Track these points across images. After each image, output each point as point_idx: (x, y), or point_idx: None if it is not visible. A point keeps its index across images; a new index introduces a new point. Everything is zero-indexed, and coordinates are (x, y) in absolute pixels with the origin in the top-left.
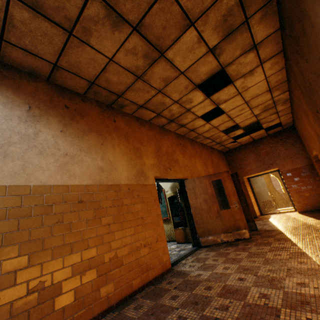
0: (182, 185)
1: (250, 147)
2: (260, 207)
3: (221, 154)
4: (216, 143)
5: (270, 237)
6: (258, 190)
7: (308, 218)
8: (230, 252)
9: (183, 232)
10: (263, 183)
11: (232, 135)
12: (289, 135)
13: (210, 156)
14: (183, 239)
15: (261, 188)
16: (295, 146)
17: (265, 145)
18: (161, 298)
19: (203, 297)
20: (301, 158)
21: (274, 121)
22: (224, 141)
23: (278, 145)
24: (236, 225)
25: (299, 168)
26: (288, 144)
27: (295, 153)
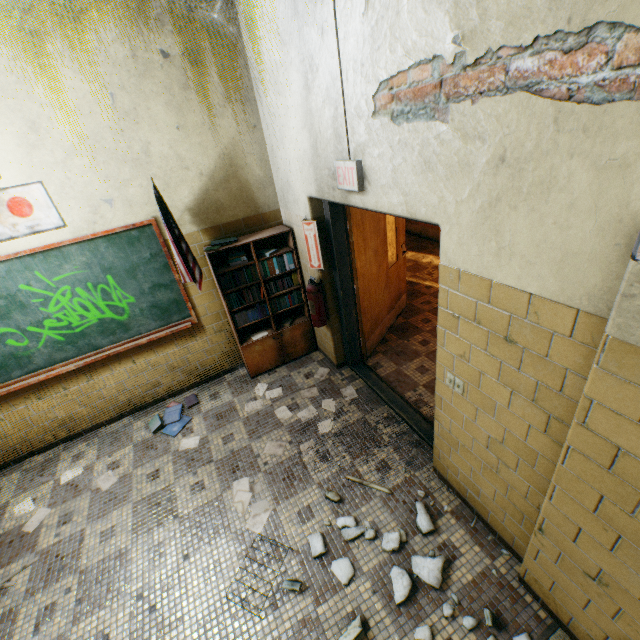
0: (342, 212)
1: None
2: None
3: None
4: None
5: (421, 295)
6: None
7: None
8: None
9: (276, 344)
10: None
11: None
12: None
13: None
14: (275, 360)
15: None
16: None
17: None
18: None
19: None
20: None
21: None
22: None
23: None
24: (399, 291)
25: None
26: None
27: None
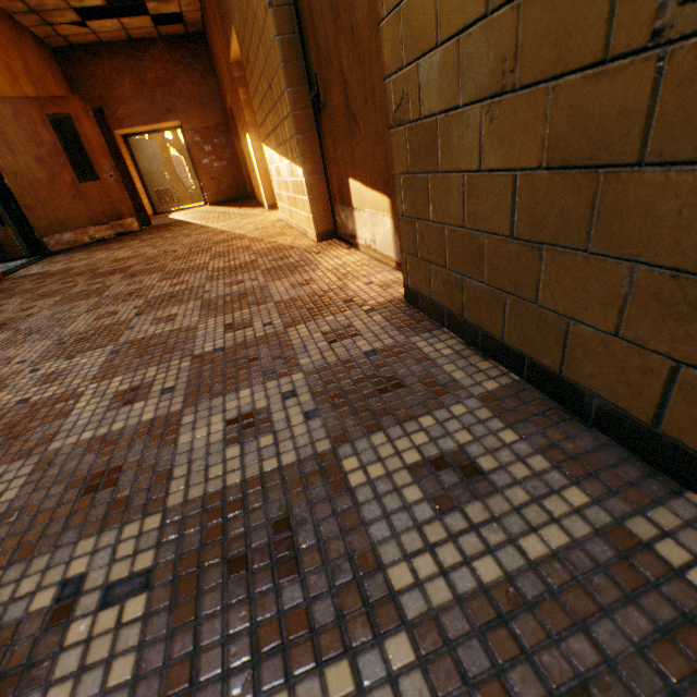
0: None
1: (124, 56)
2: (154, 201)
3: (48, 52)
4: (30, 9)
5: (171, 227)
6: (148, 168)
7: (219, 208)
8: (114, 246)
9: None
10: (157, 155)
11: (76, 2)
12: (199, 53)
13: (17, 48)
14: None
15: (154, 164)
16: (208, 82)
17: (157, 63)
18: (15, 290)
19: (89, 270)
20: (216, 110)
21: (172, 5)
22: (54, 12)
23: (180, 71)
24: (117, 211)
25: (212, 128)
26: (197, 73)
27: (208, 97)
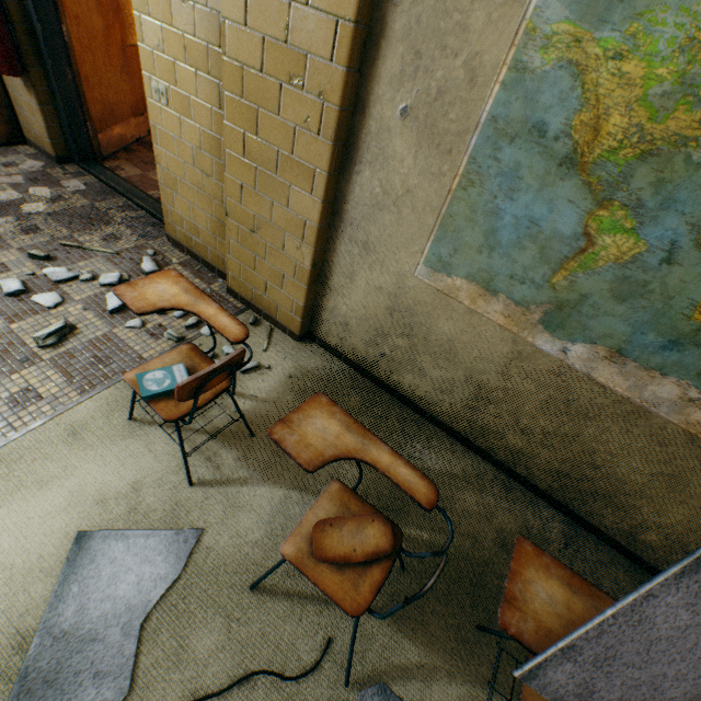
0: None
1: None
2: None
3: None
4: None
5: None
6: None
7: None
8: None
9: None
10: None
11: None
12: None
13: None
14: None
15: None
16: None
17: None
18: None
19: None
20: None
21: None
22: None
23: None
24: None
25: None
26: None
27: None
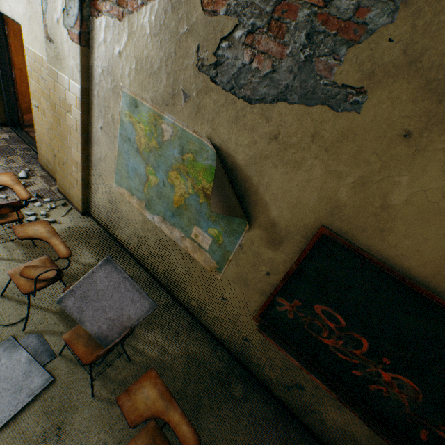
0: (0, 17)
1: None
2: None
3: None
4: None
5: None
6: None
7: None
8: None
9: None
10: None
11: None
12: None
13: None
14: None
15: None
16: None
17: None
18: None
19: None
20: None
21: None
22: None
23: None
24: None
25: None
26: None
27: None
